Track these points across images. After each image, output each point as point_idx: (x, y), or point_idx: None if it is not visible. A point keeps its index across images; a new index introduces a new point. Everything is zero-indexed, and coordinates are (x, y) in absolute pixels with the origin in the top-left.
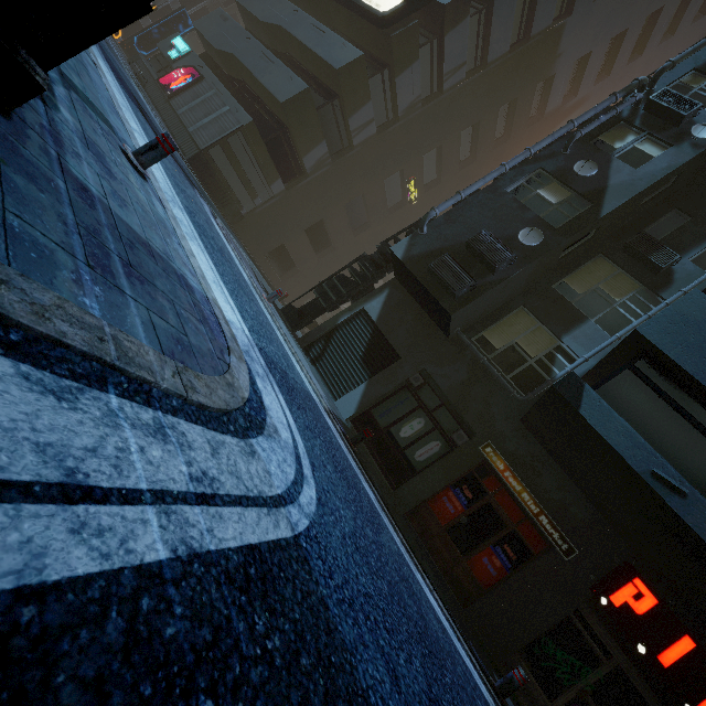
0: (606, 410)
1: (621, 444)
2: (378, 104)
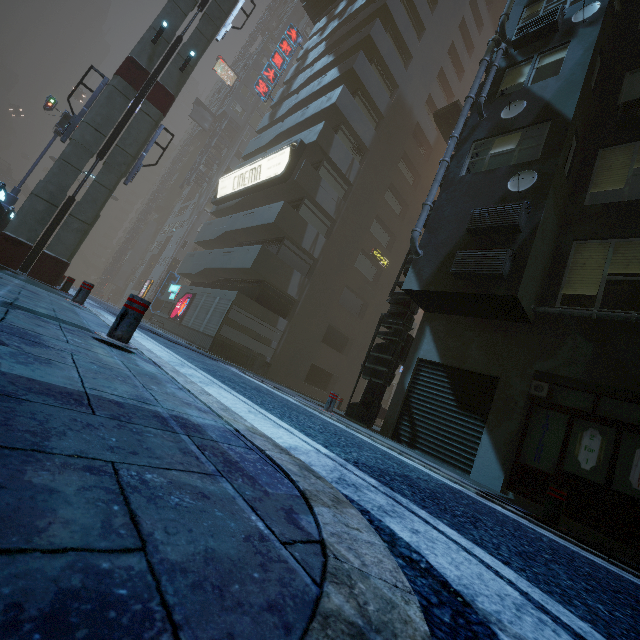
0: None
1: None
2: (315, 222)
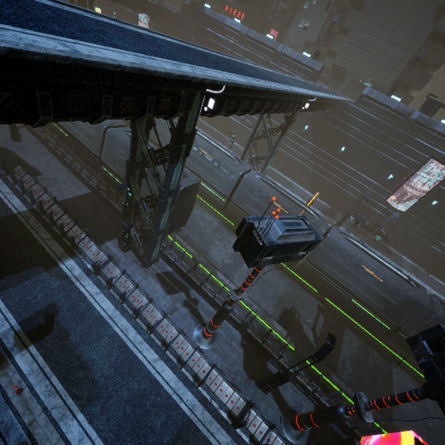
0: None
1: None
2: None
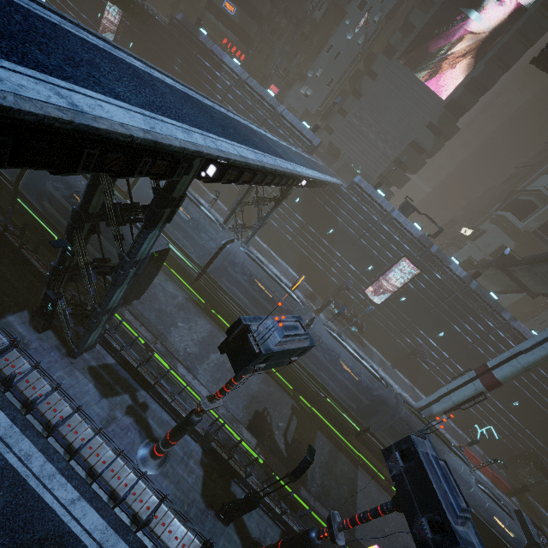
0: (204, 11)
1: (206, 15)
2: None
